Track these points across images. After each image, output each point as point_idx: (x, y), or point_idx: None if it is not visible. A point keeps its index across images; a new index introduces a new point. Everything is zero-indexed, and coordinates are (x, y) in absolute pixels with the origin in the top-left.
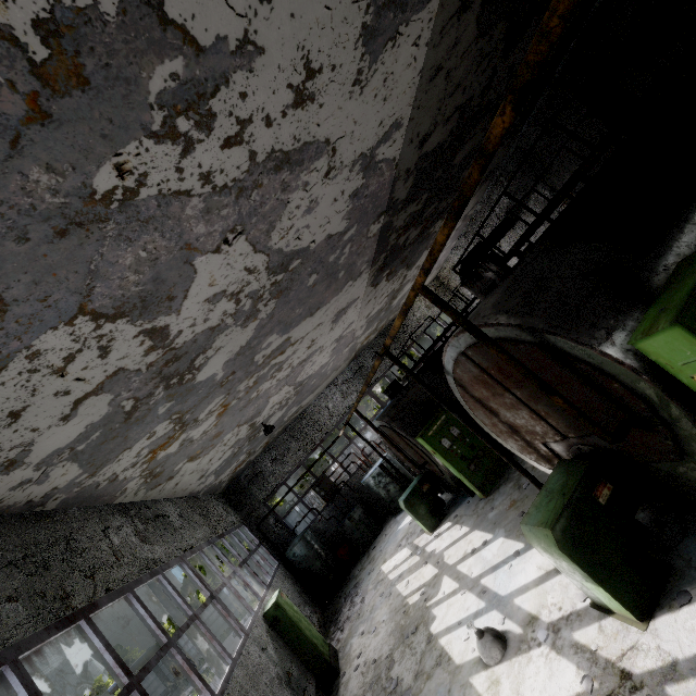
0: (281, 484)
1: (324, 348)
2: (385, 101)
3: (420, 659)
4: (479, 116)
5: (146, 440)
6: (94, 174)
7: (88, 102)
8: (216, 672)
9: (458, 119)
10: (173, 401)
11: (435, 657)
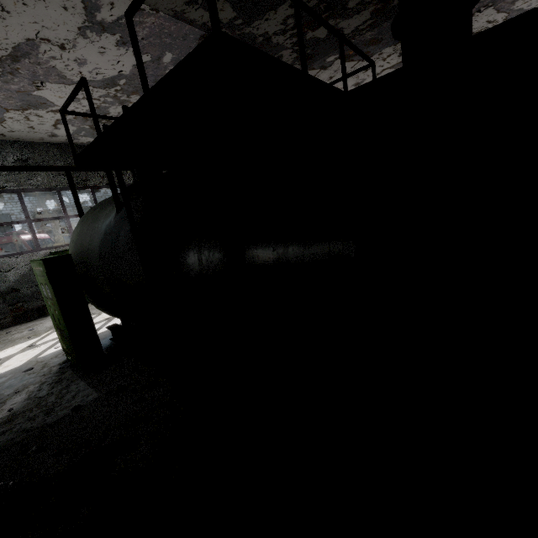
0: None
1: None
2: None
3: None
4: None
5: None
6: None
7: None
8: None
9: None
10: None
11: None
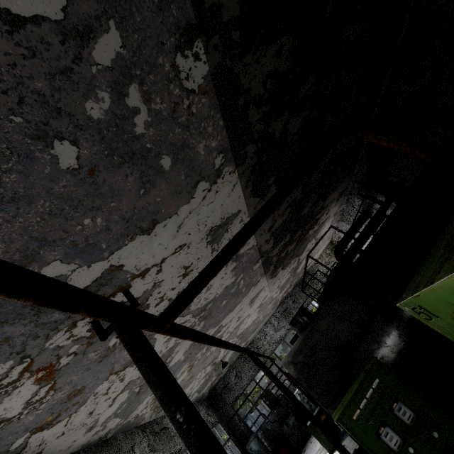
0: (241, 393)
1: (250, 314)
2: None
3: None
4: (308, 195)
5: (149, 396)
6: (109, 343)
7: None
8: None
9: (291, 207)
10: None
11: None
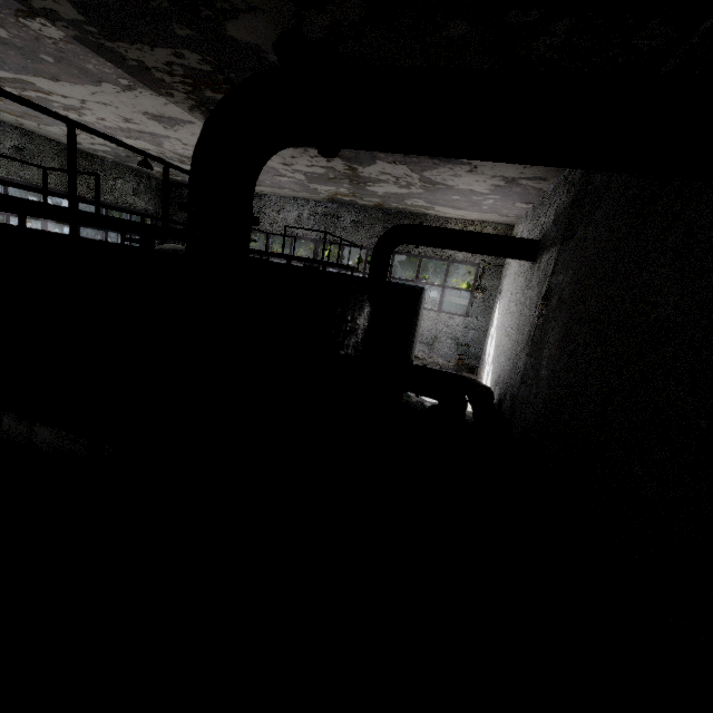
0: None
1: (191, 144)
2: None
3: None
4: None
5: None
6: None
7: None
8: None
9: None
10: None
11: None
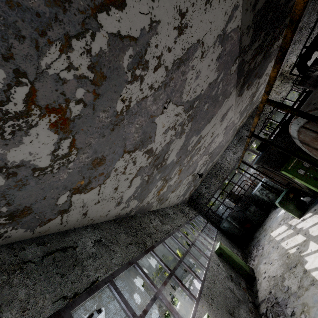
0: (211, 197)
1: (219, 134)
2: (225, 0)
3: (300, 280)
4: None
5: (155, 189)
6: (116, 106)
7: (108, 83)
8: (201, 269)
9: None
10: (160, 173)
11: (309, 281)
